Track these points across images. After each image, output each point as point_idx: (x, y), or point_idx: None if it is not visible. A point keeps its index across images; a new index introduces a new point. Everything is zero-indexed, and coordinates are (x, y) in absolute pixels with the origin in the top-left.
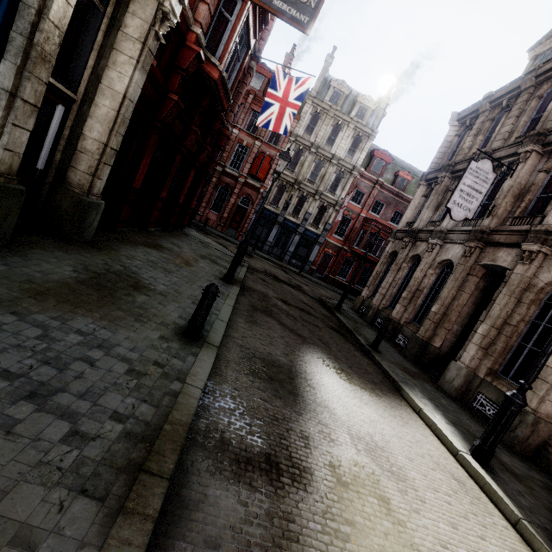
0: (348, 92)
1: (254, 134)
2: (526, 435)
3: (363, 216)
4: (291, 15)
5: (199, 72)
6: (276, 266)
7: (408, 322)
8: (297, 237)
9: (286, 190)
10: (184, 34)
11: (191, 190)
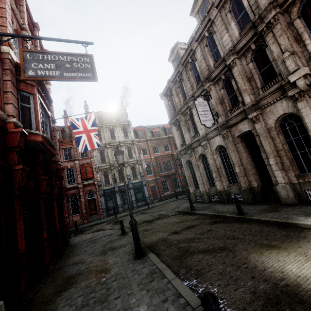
0: (105, 114)
1: (71, 159)
2: None
3: (153, 158)
4: (79, 76)
5: (26, 144)
6: (136, 215)
7: (229, 186)
8: (132, 190)
9: (108, 173)
10: (3, 126)
11: (59, 215)
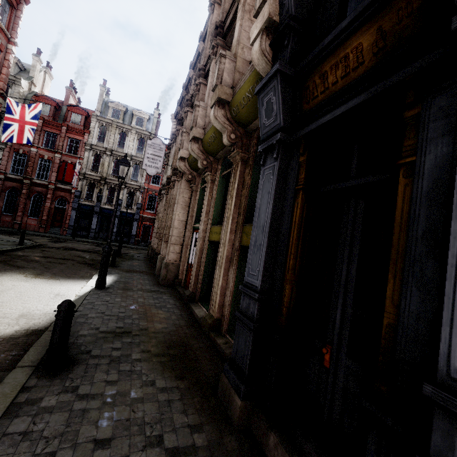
0: (124, 109)
1: (54, 149)
2: (164, 274)
3: None
4: None
5: None
6: (91, 244)
7: None
8: (117, 219)
9: (96, 186)
10: None
11: None
